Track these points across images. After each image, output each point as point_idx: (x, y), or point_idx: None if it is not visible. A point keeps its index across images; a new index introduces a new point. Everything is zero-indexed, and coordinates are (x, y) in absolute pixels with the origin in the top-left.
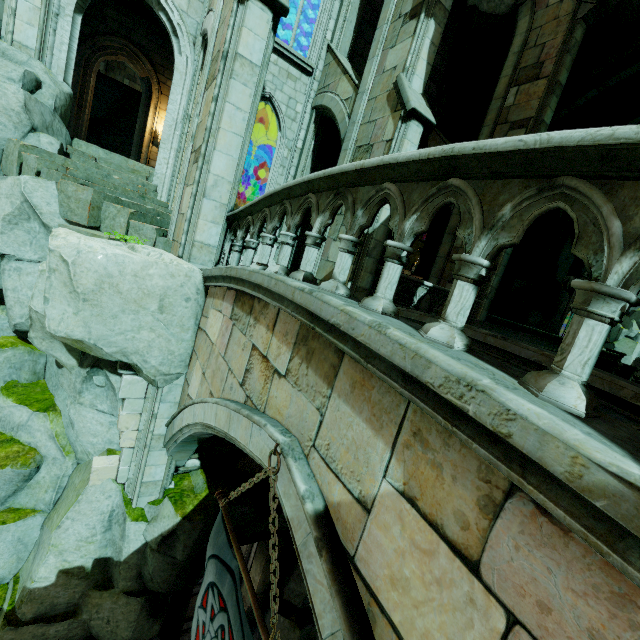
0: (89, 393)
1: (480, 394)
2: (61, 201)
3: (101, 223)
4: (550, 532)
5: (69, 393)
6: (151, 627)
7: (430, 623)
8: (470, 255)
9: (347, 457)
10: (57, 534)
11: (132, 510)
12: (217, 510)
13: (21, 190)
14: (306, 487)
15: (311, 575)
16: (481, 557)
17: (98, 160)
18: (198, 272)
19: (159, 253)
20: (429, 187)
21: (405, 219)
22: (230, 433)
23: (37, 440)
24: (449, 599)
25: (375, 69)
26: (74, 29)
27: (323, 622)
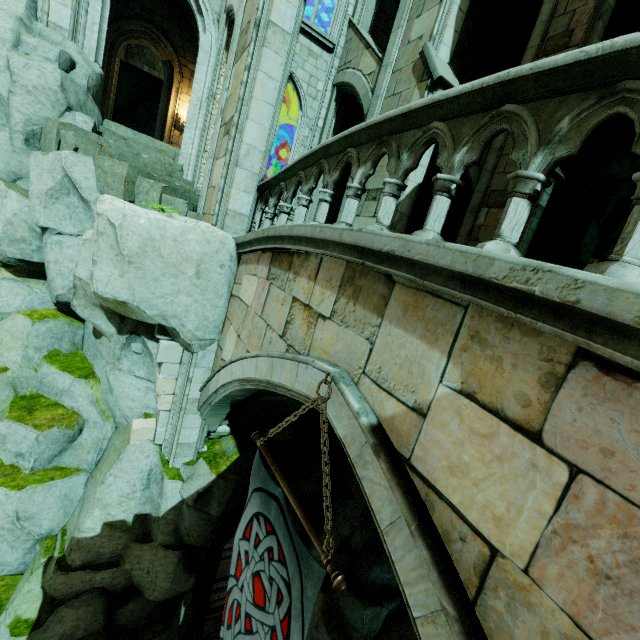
0: (127, 360)
1: (547, 274)
2: (98, 176)
3: (135, 198)
4: (614, 388)
5: (108, 360)
6: (187, 580)
7: (491, 495)
8: (526, 171)
9: (400, 374)
10: (101, 489)
11: (169, 469)
12: (248, 472)
13: (62, 165)
14: (359, 406)
15: (367, 480)
16: (543, 426)
17: (127, 140)
18: (231, 240)
19: (195, 220)
20: (480, 118)
21: (455, 152)
22: (273, 379)
23: (79, 405)
24: (510, 470)
25: (400, 40)
26: (104, 9)
27: (381, 516)
